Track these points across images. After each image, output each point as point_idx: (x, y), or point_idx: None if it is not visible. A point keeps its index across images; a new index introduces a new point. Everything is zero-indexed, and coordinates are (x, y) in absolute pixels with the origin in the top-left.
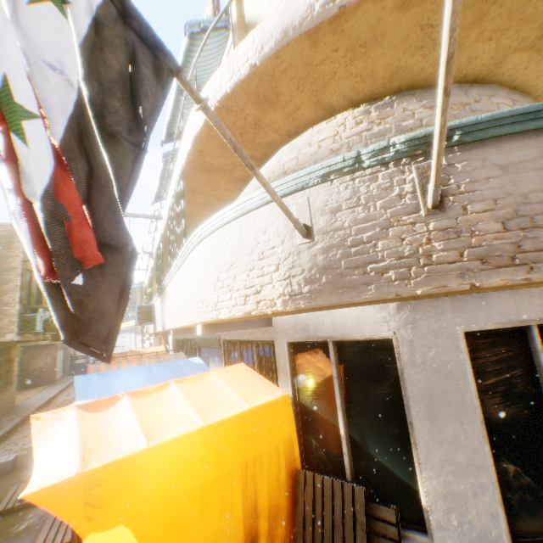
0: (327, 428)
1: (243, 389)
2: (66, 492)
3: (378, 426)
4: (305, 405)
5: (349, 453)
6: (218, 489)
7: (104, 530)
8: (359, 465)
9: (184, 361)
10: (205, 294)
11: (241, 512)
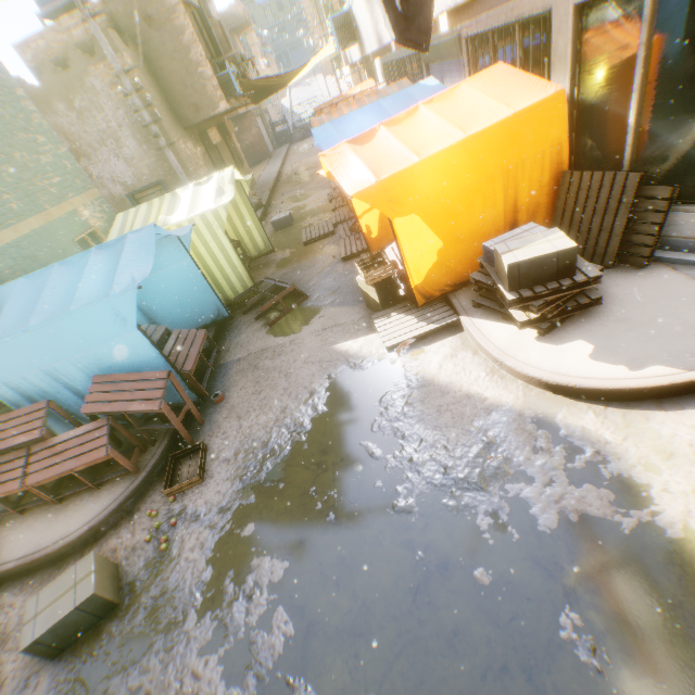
0: (609, 123)
1: (504, 96)
2: (374, 194)
3: (687, 102)
4: (584, 102)
5: (632, 145)
6: (481, 192)
7: (403, 217)
8: (642, 156)
9: (415, 87)
10: None
11: (502, 209)
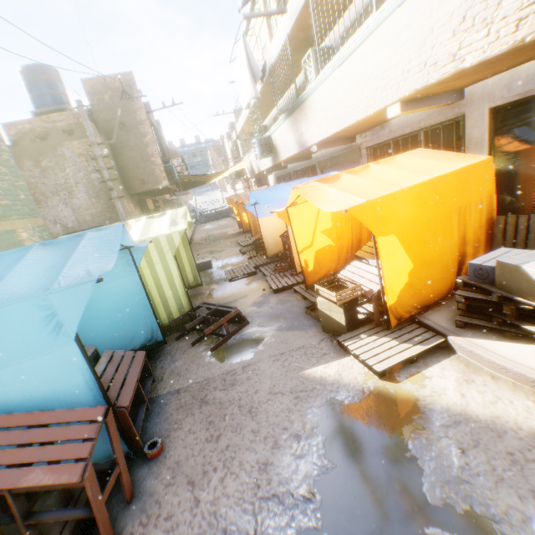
0: (529, 182)
1: (438, 161)
2: (364, 211)
3: None
4: (500, 170)
5: None
6: (442, 224)
7: (385, 236)
8: None
9: (326, 175)
10: (431, 52)
11: (456, 240)
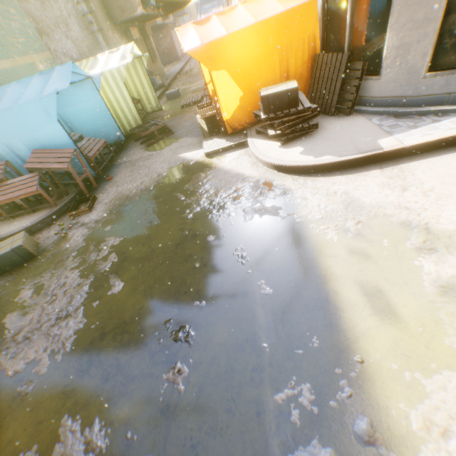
0: (341, 23)
1: (285, 2)
2: (199, 53)
3: (373, 8)
4: (330, 10)
5: (349, 37)
6: (266, 62)
7: (217, 72)
8: (354, 45)
9: None
10: None
11: (278, 75)
